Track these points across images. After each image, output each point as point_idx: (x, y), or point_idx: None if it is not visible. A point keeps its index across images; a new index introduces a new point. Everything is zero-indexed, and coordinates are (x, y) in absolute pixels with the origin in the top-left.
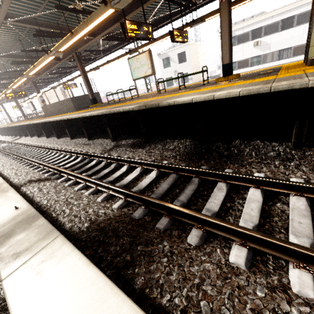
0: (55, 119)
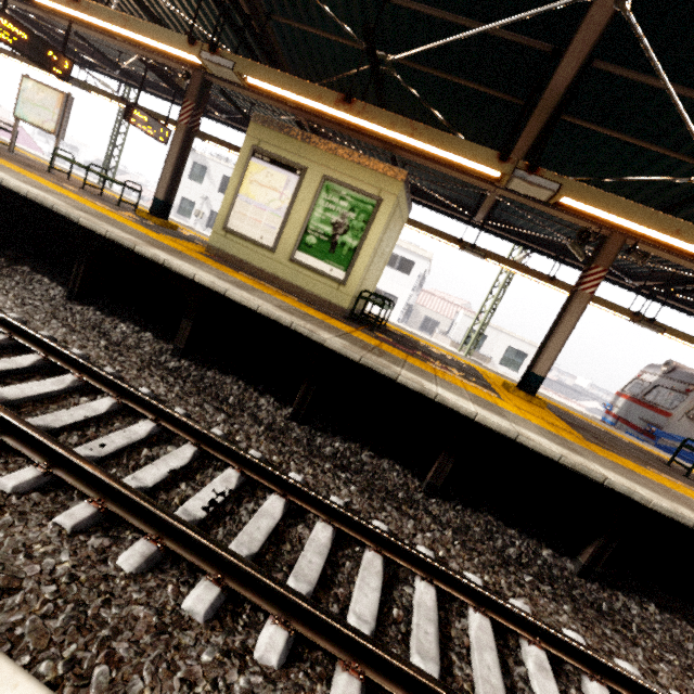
0: None
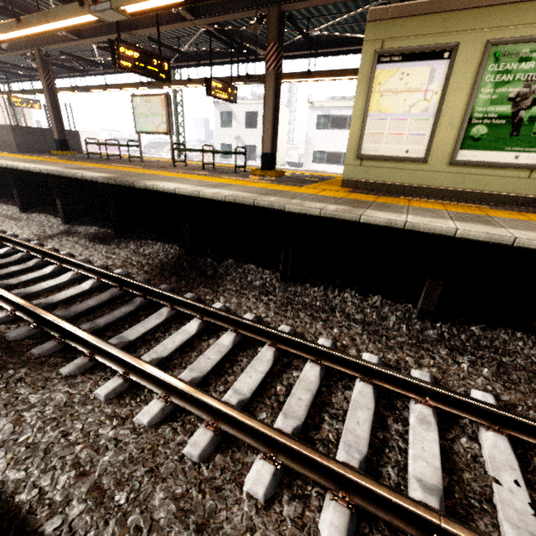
0: None
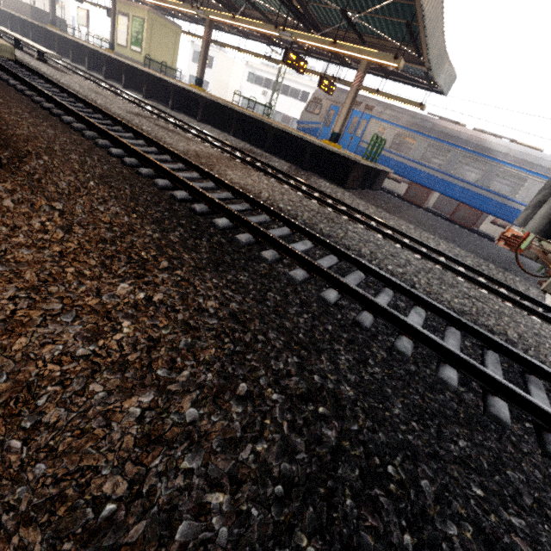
0: (3, 9)
